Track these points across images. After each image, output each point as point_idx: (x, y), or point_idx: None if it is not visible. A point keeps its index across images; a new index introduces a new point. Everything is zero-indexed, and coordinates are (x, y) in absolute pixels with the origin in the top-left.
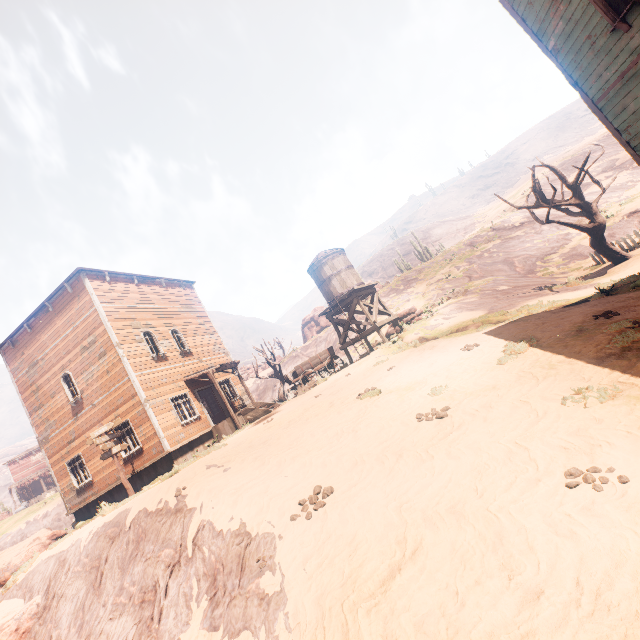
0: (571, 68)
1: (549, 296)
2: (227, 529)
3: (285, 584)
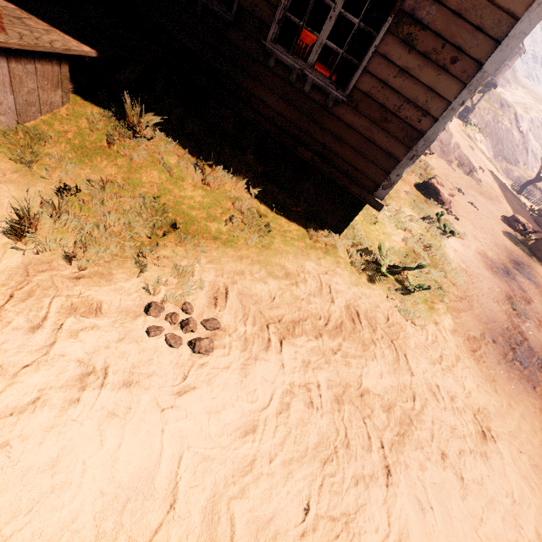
0: None
1: None
2: (464, 153)
3: (481, 179)
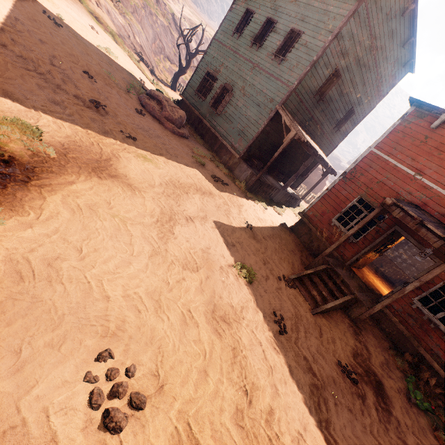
0: (226, 21)
1: (144, 65)
2: None
3: None
